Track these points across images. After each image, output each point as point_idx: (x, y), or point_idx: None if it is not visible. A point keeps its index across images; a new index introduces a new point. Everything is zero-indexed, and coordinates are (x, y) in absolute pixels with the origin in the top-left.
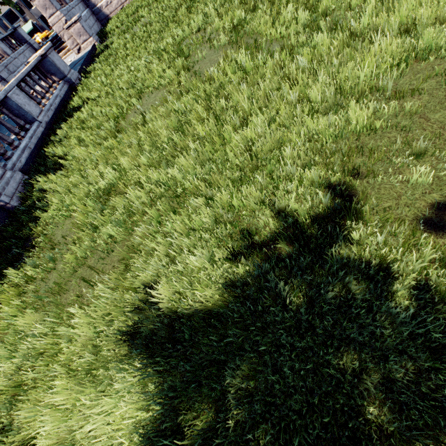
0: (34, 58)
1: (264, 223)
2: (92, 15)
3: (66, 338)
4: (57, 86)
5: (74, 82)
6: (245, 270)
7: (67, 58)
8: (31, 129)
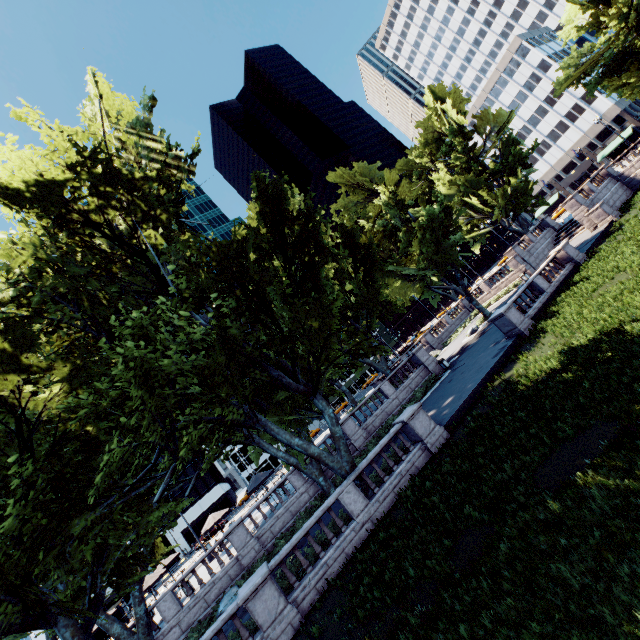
0: (553, 253)
1: (619, 327)
2: (621, 187)
3: (543, 357)
4: (564, 267)
5: (578, 262)
6: (600, 335)
7: (583, 233)
8: (540, 298)
